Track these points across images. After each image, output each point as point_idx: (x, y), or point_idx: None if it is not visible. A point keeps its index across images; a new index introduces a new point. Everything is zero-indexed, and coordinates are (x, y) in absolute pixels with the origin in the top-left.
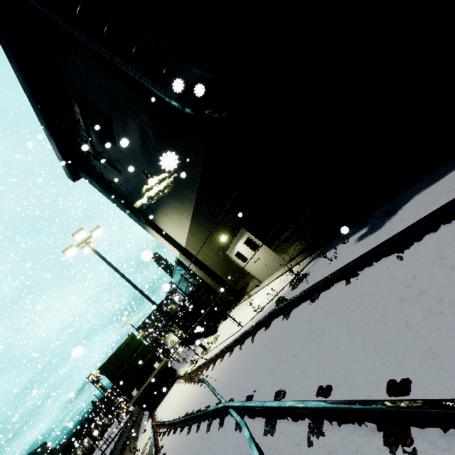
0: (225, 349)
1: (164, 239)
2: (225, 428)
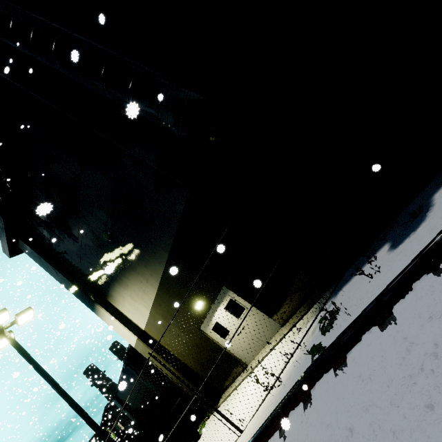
0: None
1: (118, 320)
2: None
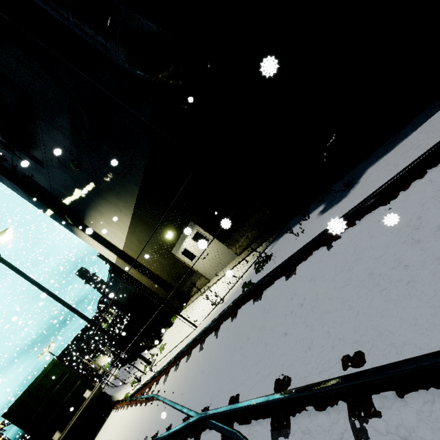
0: (181, 354)
1: (97, 242)
2: None
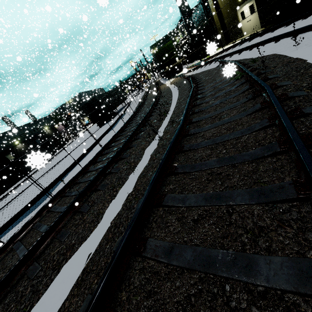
0: (214, 55)
1: None
2: (212, 63)
